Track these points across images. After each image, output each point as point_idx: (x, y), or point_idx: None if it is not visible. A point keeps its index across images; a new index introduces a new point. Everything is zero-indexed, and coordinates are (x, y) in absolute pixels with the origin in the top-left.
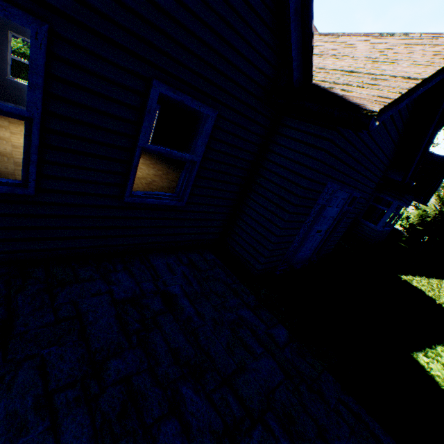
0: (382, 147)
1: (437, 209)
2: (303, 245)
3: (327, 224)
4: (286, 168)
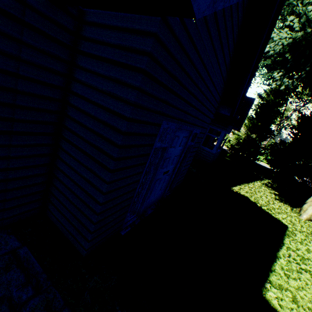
0: (215, 82)
1: (245, 133)
2: (150, 192)
3: (174, 163)
4: (98, 104)
